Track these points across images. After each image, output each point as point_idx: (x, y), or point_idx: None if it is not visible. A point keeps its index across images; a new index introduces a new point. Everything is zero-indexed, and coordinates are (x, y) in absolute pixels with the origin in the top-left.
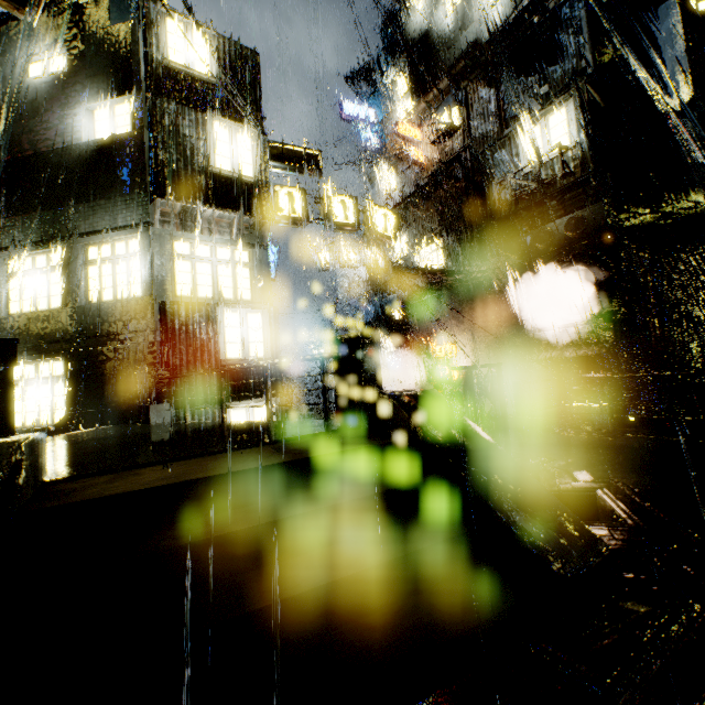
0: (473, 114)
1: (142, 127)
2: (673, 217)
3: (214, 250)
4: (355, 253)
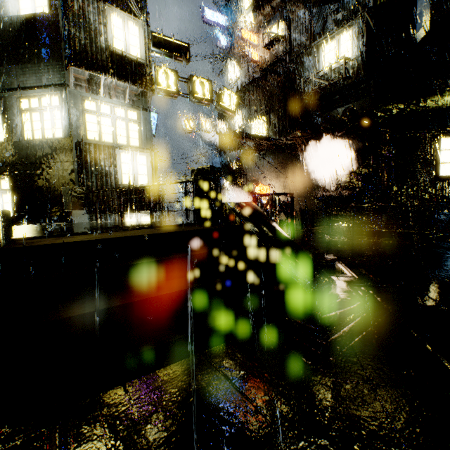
0: (293, 28)
1: (57, 8)
2: (405, 112)
3: (113, 109)
4: (209, 122)
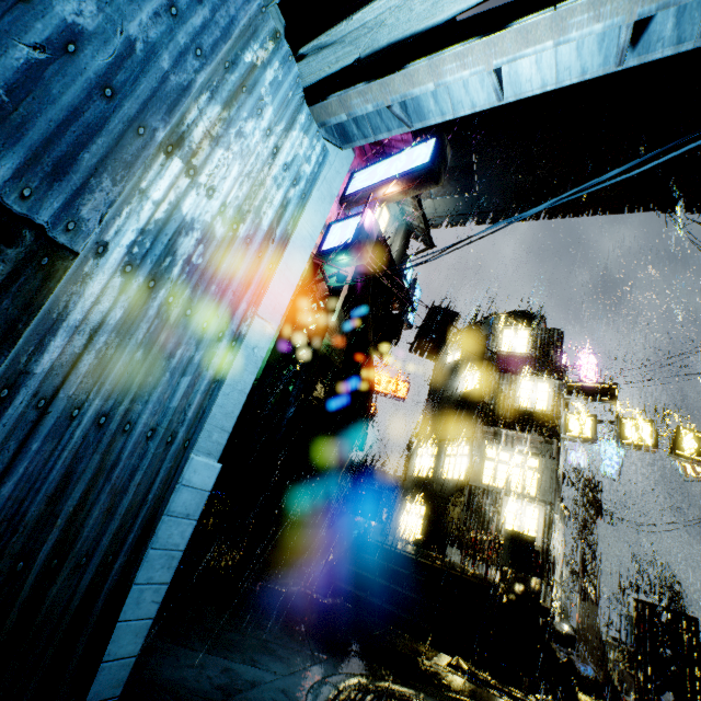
0: None
1: (482, 385)
2: None
3: (511, 456)
4: None
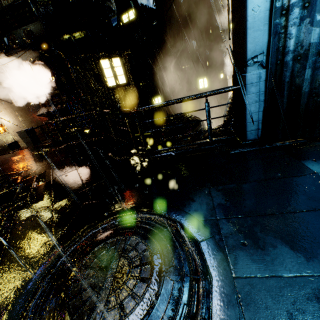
0: None
1: None
2: (74, 38)
3: None
4: None
